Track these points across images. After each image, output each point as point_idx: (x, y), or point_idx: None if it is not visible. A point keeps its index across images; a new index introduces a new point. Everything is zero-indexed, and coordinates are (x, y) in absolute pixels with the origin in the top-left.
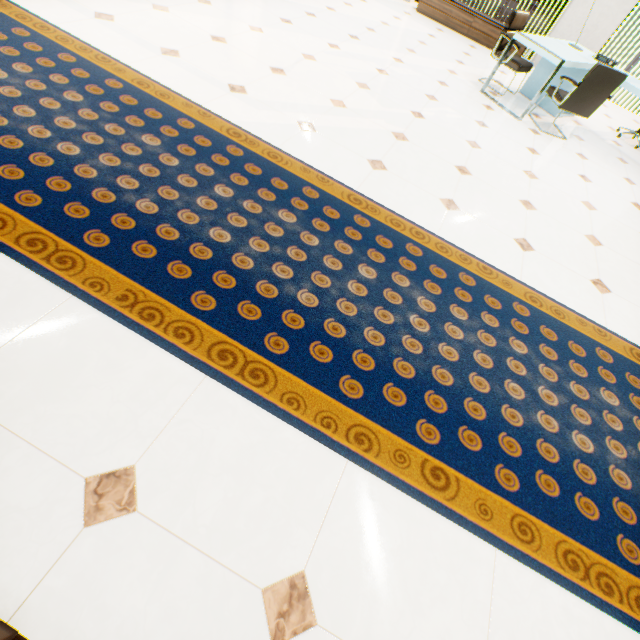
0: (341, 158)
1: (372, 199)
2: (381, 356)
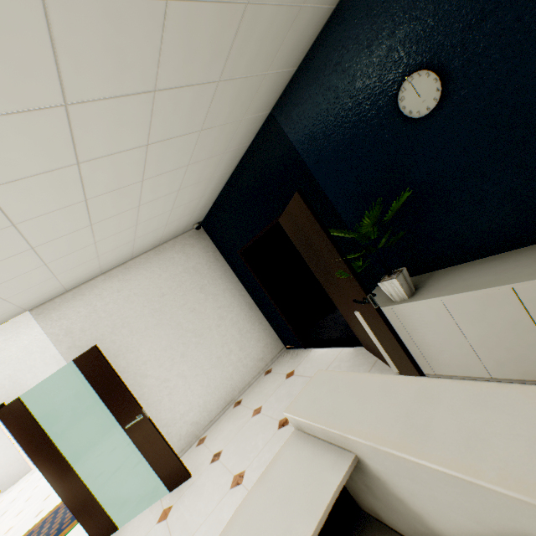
0: (20, 532)
1: (41, 519)
2: (59, 526)
